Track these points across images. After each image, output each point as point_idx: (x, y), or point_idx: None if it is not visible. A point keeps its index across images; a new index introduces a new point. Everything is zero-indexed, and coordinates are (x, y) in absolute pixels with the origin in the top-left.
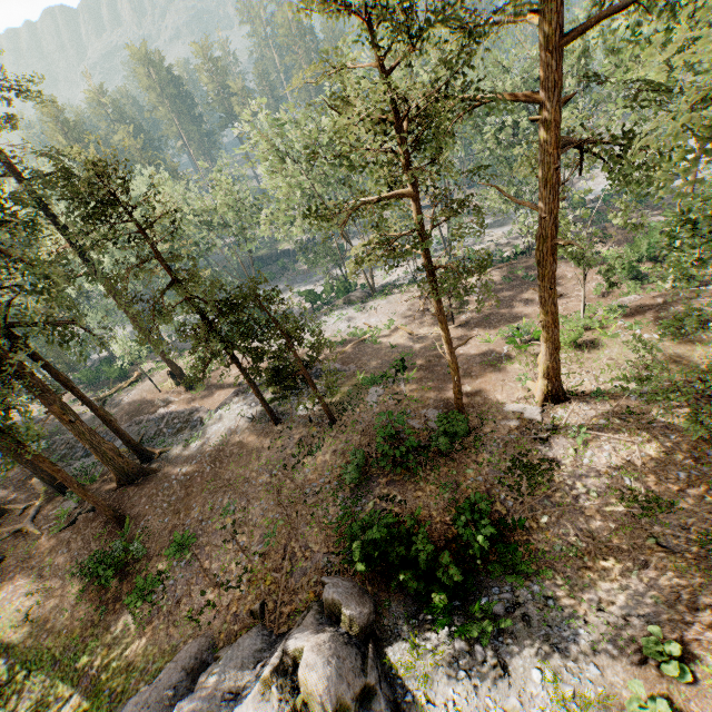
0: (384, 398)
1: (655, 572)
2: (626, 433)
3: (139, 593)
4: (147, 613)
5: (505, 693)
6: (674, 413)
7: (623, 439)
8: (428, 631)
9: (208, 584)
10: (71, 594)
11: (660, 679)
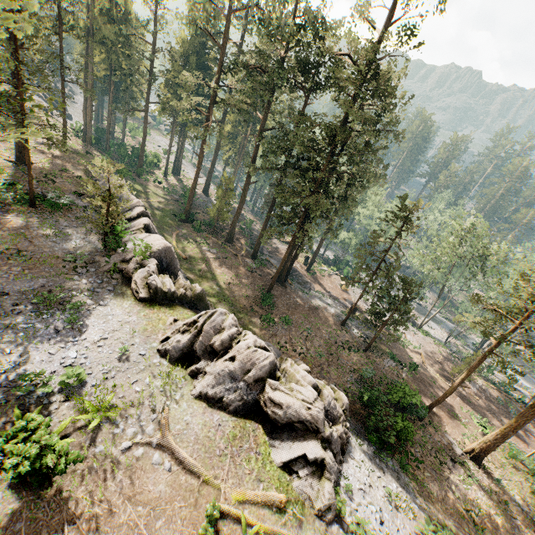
0: (392, 368)
1: (460, 530)
2: (495, 504)
3: (266, 318)
4: (266, 326)
5: (381, 475)
6: (528, 528)
7: (490, 503)
8: (360, 439)
9: (288, 342)
10: (244, 293)
11: (439, 530)
